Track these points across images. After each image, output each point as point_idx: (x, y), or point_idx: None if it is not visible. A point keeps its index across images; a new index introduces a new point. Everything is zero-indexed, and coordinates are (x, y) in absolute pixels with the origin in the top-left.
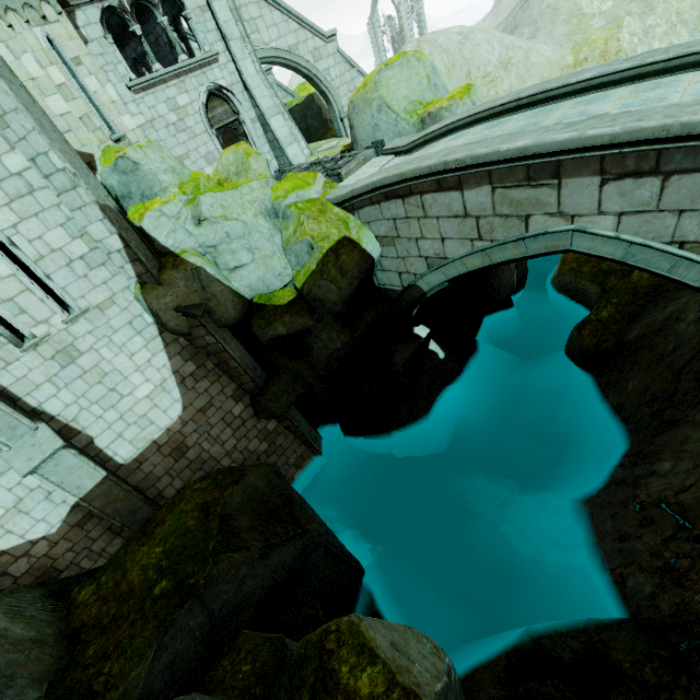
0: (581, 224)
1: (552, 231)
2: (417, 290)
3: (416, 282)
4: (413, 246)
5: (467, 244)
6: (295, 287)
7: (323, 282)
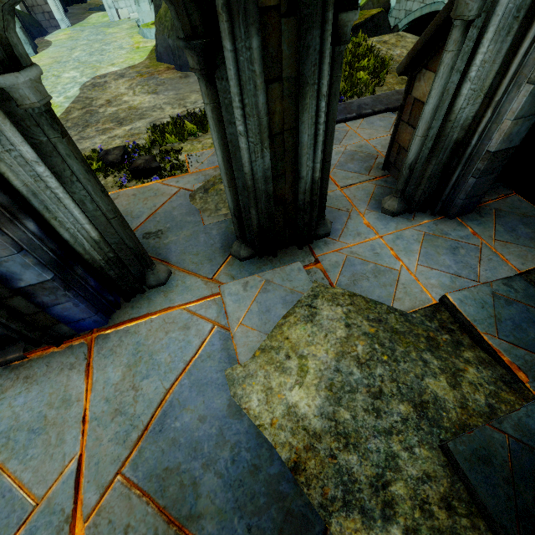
0: (444, 0)
1: (438, 1)
2: (397, 28)
3: (398, 24)
4: (405, 4)
5: (419, 5)
6: (359, 6)
7: (370, 3)
